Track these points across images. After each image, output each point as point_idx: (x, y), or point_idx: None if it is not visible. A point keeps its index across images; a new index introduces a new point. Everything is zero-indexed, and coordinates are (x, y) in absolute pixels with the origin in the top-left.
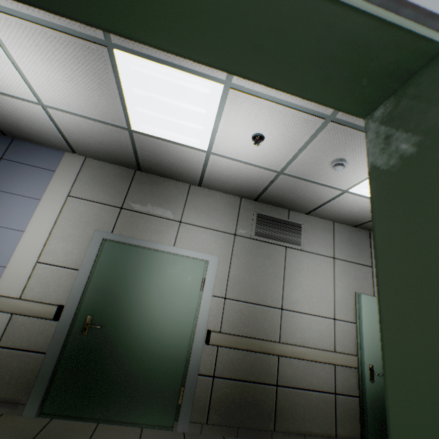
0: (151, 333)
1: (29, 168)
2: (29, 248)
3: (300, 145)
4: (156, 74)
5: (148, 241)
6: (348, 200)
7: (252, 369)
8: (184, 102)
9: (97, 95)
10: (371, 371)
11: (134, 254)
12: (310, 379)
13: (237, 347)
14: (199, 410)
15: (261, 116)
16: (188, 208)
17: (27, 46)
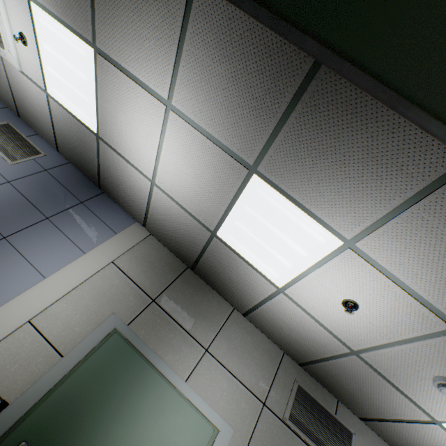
0: None
1: (97, 220)
2: (34, 299)
3: (400, 336)
4: (278, 205)
5: (160, 358)
6: (436, 436)
7: None
8: (289, 237)
9: (207, 196)
10: None
11: (135, 368)
12: None
13: None
14: None
15: (369, 286)
16: (222, 335)
17: (181, 144)
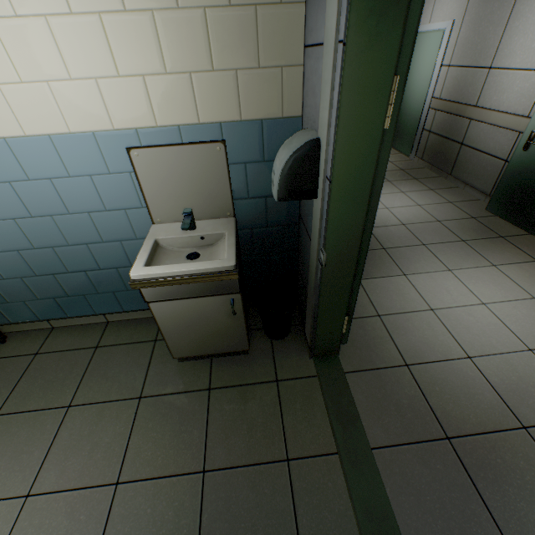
0: (409, 101)
1: None
2: None
3: None
4: None
5: None
6: None
7: (450, 129)
8: None
9: None
10: (529, 139)
11: None
12: (488, 144)
13: (442, 111)
14: (420, 151)
15: None
16: None
17: None
